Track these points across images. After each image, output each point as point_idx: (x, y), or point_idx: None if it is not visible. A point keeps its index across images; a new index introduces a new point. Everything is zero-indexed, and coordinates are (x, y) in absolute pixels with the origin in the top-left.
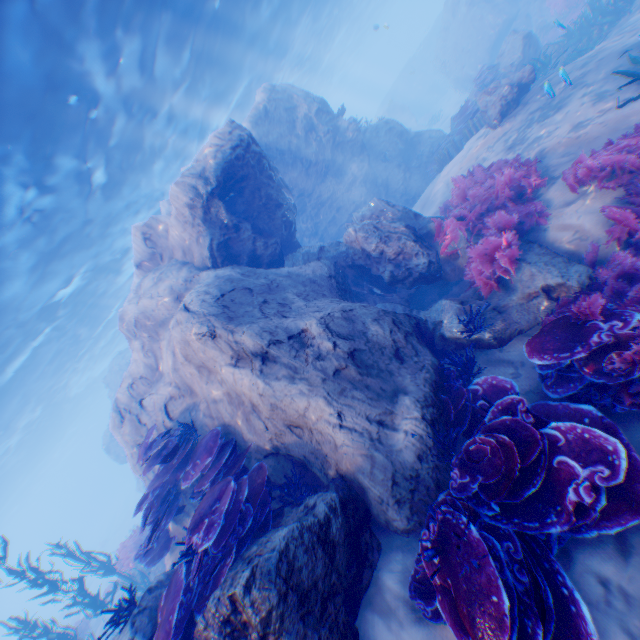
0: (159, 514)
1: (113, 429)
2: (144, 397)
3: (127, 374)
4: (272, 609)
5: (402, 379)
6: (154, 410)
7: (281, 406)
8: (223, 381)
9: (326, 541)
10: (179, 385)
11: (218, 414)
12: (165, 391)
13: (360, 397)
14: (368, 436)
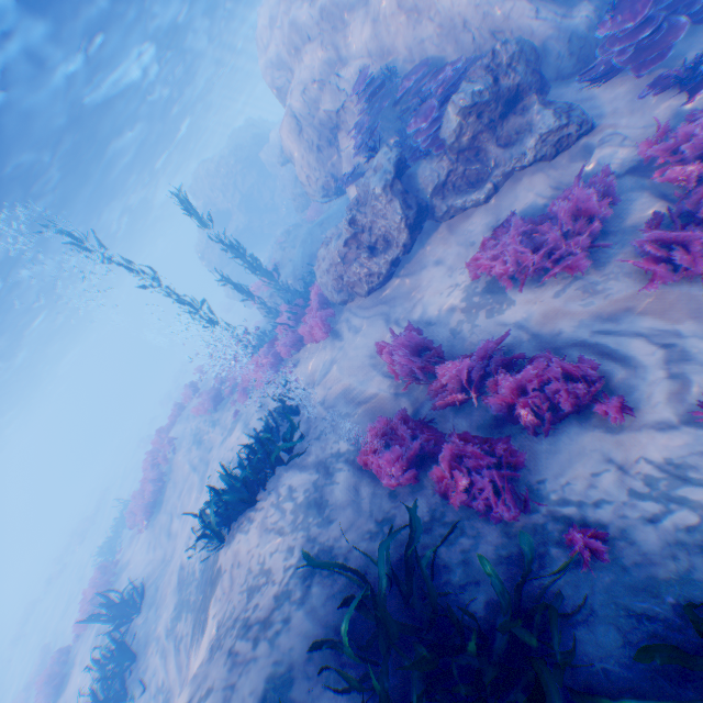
0: (366, 140)
1: (286, 134)
2: (339, 73)
3: (295, 86)
4: (514, 54)
5: (577, 4)
6: (351, 79)
7: (490, 15)
8: (436, 15)
9: (533, 52)
10: (372, 57)
11: (421, 55)
12: (359, 64)
13: (550, 5)
14: (554, 24)
